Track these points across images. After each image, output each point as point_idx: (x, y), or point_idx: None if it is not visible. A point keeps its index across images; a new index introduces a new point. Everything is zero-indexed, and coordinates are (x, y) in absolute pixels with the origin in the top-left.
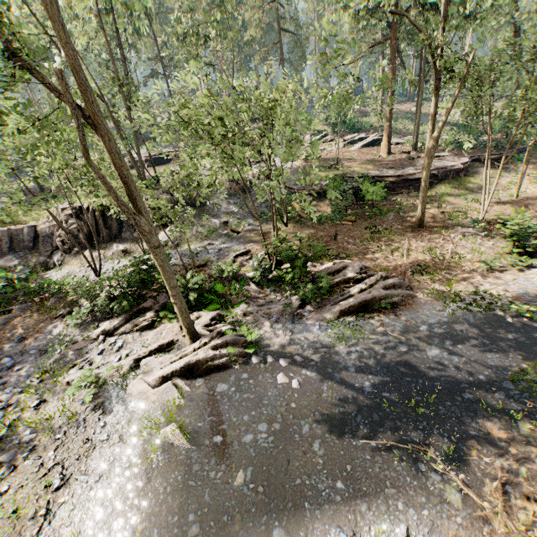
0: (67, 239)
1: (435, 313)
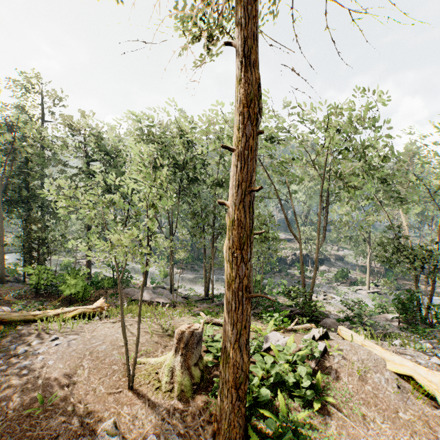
0: (291, 261)
1: (437, 298)
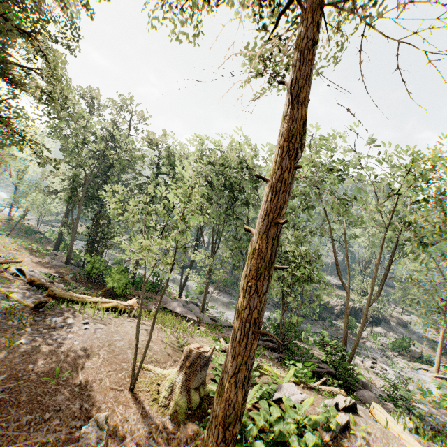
0: (339, 312)
1: None
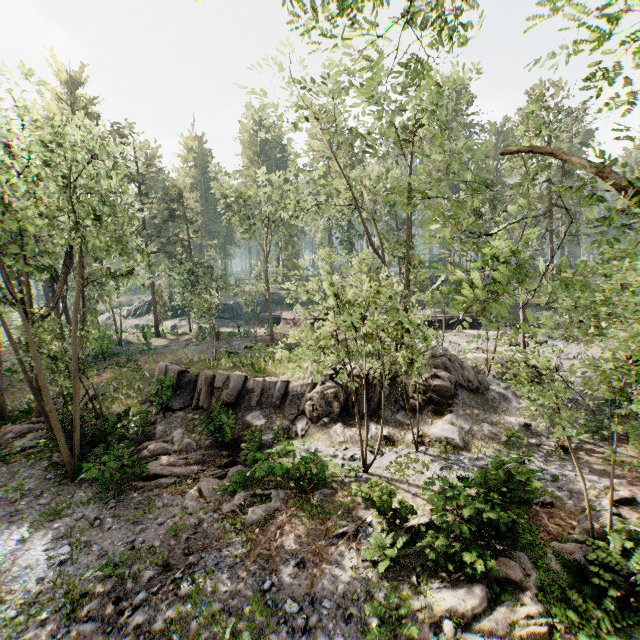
0: (318, 404)
1: None
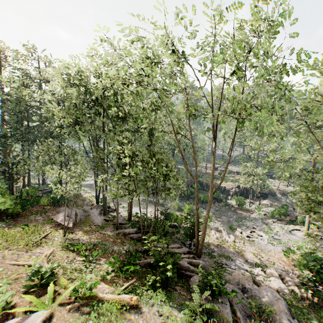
0: (234, 193)
1: None
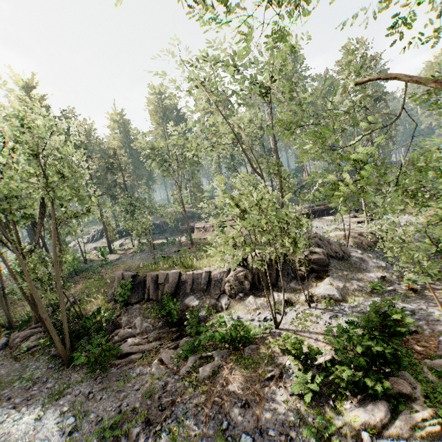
0: (234, 285)
1: None
